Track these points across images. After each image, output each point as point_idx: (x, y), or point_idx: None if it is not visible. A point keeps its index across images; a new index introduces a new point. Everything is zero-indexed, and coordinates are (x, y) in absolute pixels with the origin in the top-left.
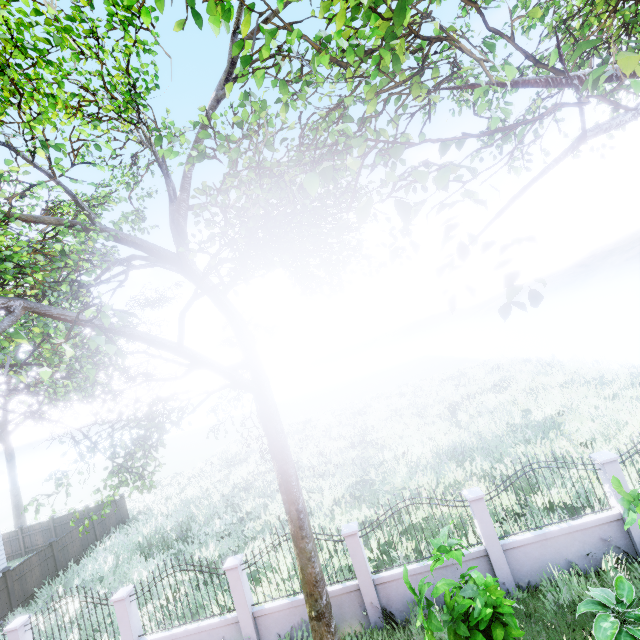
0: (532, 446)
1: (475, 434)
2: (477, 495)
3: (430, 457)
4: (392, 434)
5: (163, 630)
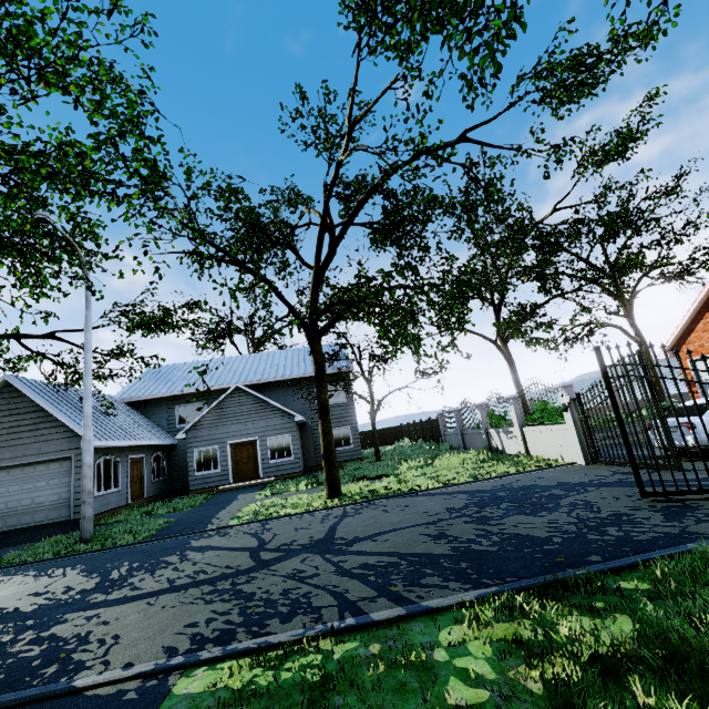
0: None
1: None
2: None
3: None
4: None
5: None
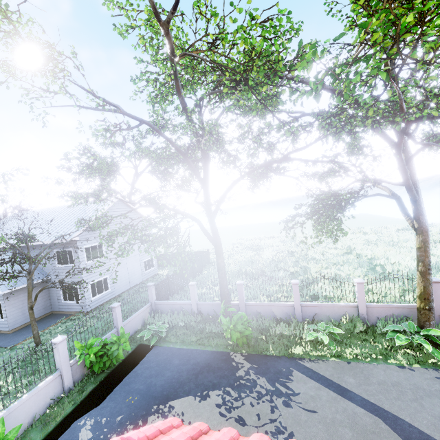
0: None
1: None
2: None
3: None
4: (379, 252)
5: None
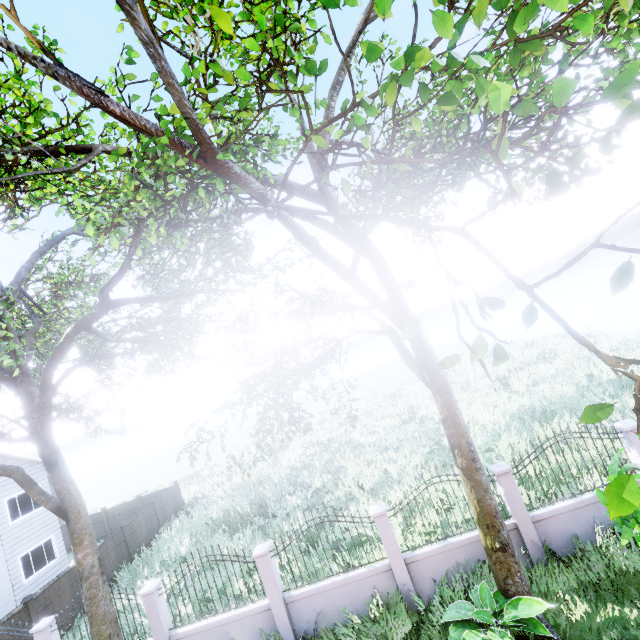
0: (624, 398)
1: (539, 400)
2: (635, 424)
3: (507, 420)
4: None
5: (288, 592)
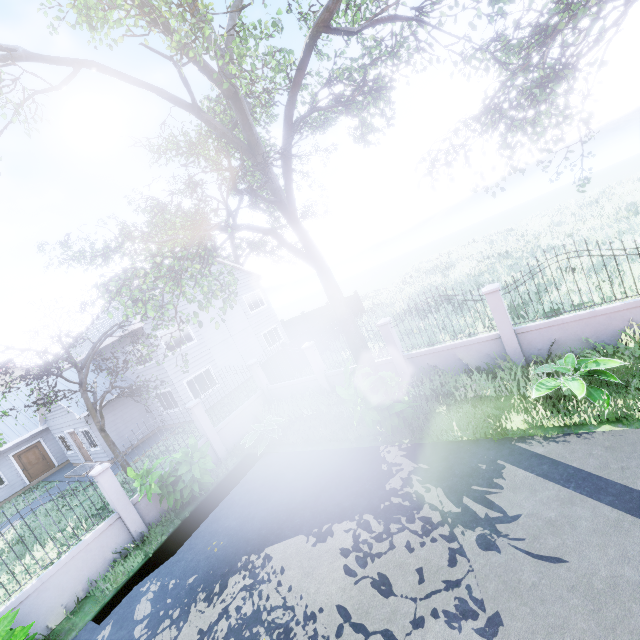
0: None
1: None
2: None
3: None
4: None
5: None
